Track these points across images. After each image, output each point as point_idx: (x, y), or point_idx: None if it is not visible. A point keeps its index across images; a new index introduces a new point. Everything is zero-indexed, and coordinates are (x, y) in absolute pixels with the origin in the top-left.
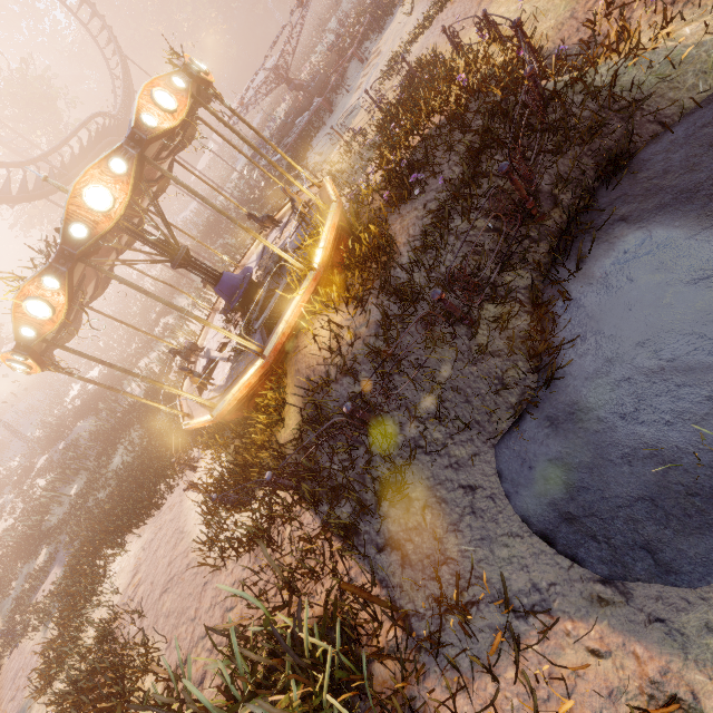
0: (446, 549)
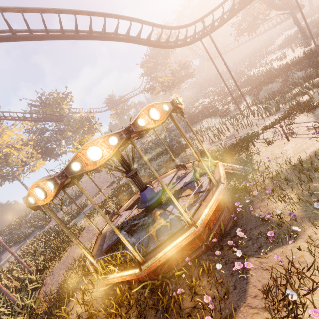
0: None
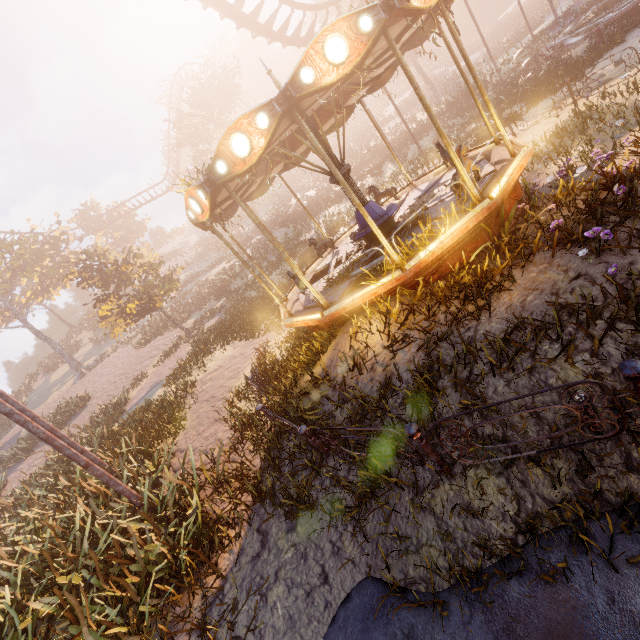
0: (271, 589)
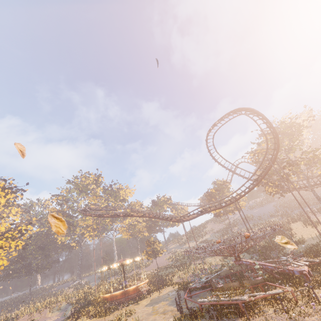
0: None
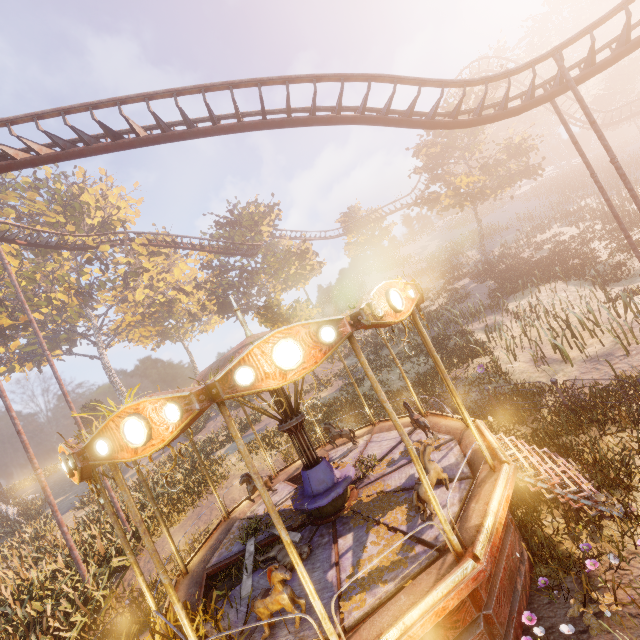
0: None
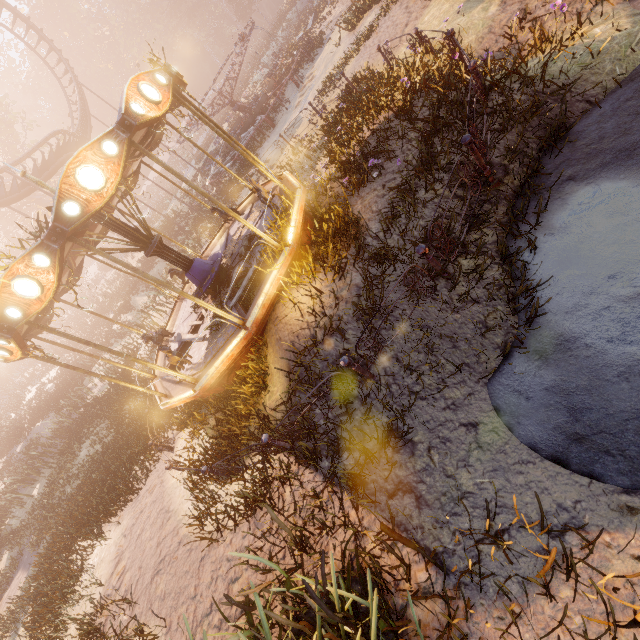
0: (461, 485)
